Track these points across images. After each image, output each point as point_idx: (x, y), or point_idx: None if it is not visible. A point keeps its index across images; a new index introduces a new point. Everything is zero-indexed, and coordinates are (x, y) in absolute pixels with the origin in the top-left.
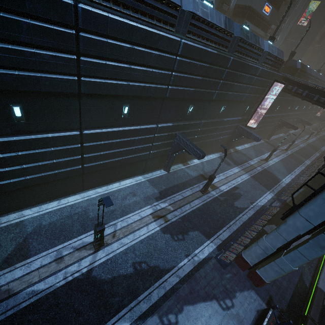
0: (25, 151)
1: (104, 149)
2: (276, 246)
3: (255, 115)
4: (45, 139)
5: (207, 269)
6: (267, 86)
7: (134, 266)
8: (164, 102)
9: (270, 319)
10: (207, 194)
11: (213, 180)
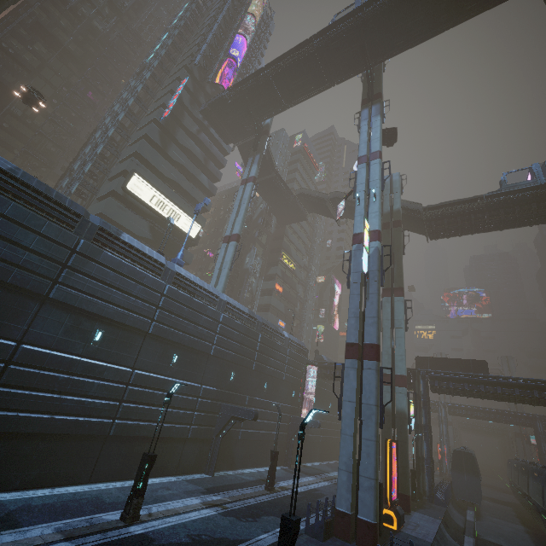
0: (77, 377)
1: (145, 401)
2: (351, 452)
3: (307, 409)
4: (102, 368)
5: (299, 541)
6: (303, 369)
7: (191, 537)
8: (208, 360)
9: (386, 540)
10: (276, 493)
11: (276, 458)
